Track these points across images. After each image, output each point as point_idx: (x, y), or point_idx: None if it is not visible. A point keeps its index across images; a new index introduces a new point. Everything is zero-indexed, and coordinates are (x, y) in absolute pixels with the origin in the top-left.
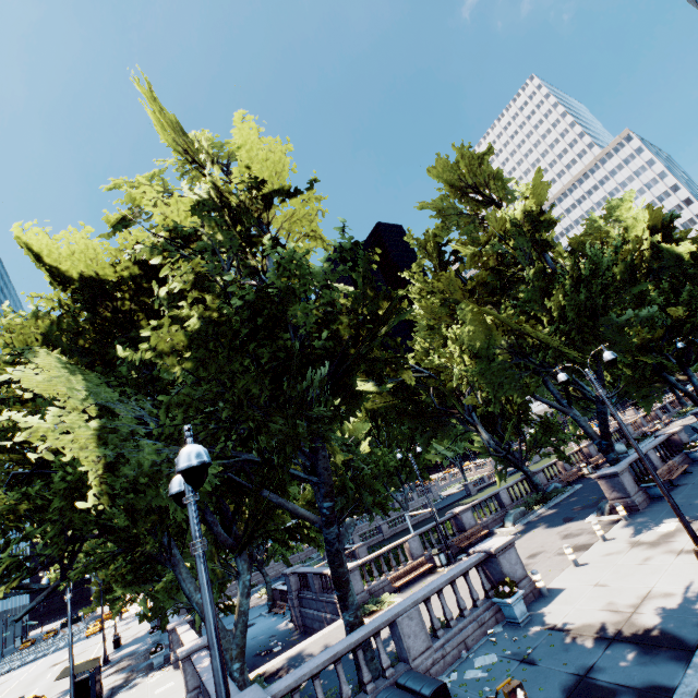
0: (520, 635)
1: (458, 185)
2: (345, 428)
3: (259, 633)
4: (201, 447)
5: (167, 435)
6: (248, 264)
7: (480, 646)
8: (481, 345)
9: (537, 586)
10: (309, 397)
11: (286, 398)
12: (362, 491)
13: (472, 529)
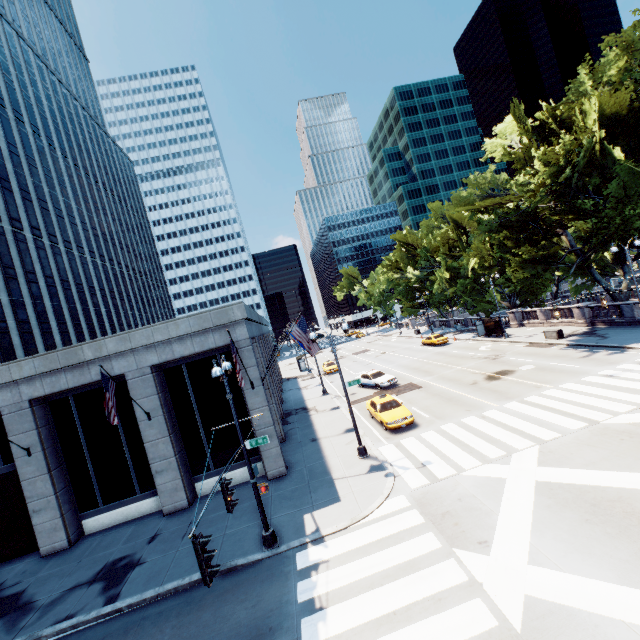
0: None
1: None
2: None
3: None
4: None
5: None
6: None
7: None
8: None
9: None
10: None
11: None
12: None
13: None
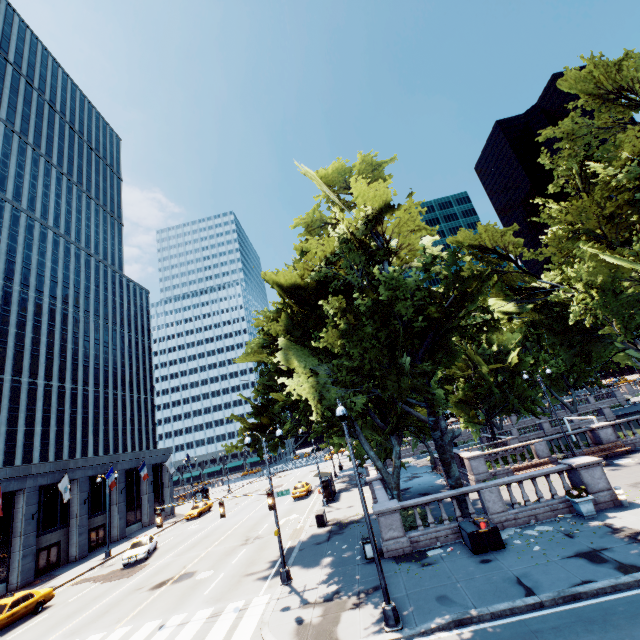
0: (579, 523)
1: (596, 93)
2: (493, 338)
3: (423, 482)
4: (343, 408)
5: (339, 380)
6: (371, 271)
7: (547, 521)
8: (606, 282)
9: (618, 498)
10: (403, 368)
11: (397, 361)
12: (508, 395)
13: (610, 444)
